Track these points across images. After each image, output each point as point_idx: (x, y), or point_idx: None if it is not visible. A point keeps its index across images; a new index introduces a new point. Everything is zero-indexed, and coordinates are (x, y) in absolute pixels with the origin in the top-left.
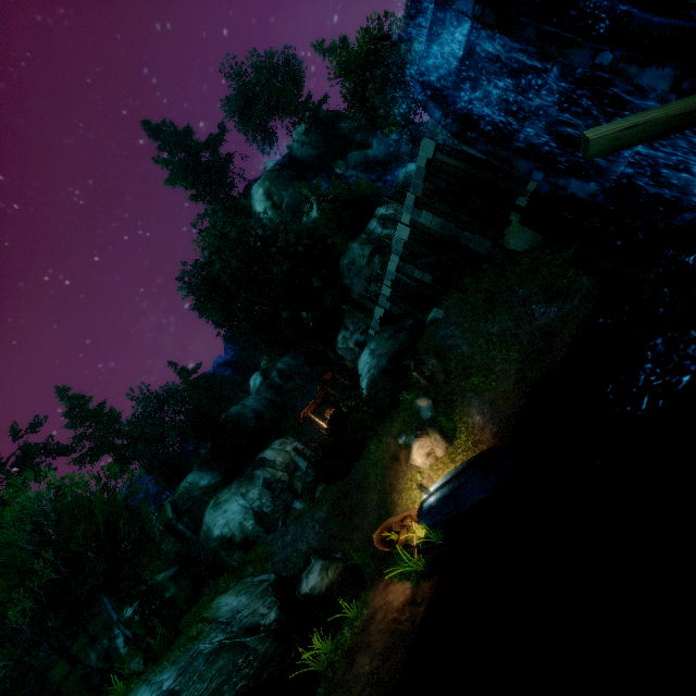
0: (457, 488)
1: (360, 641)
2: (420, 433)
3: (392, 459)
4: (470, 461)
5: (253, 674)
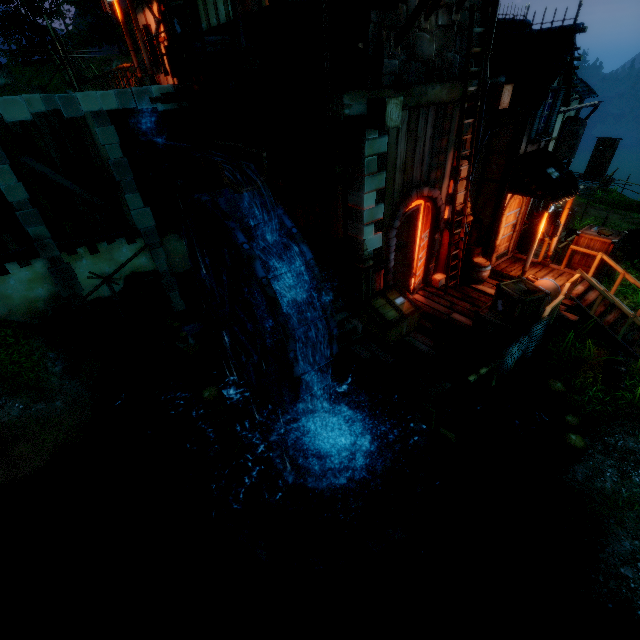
0: None
1: None
2: None
3: None
4: None
5: None
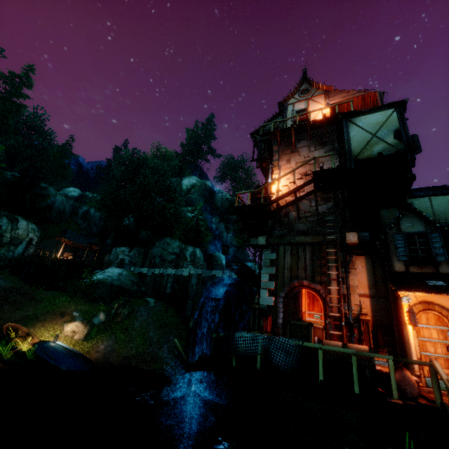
0: (64, 354)
1: None
2: (85, 322)
3: (62, 313)
4: (81, 353)
5: None
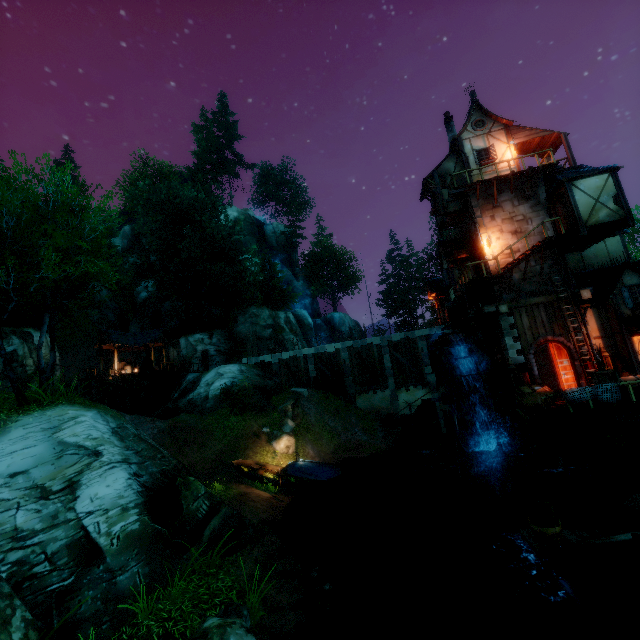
0: (318, 467)
1: (244, 498)
2: (292, 434)
3: (253, 434)
4: (322, 462)
5: (173, 469)
